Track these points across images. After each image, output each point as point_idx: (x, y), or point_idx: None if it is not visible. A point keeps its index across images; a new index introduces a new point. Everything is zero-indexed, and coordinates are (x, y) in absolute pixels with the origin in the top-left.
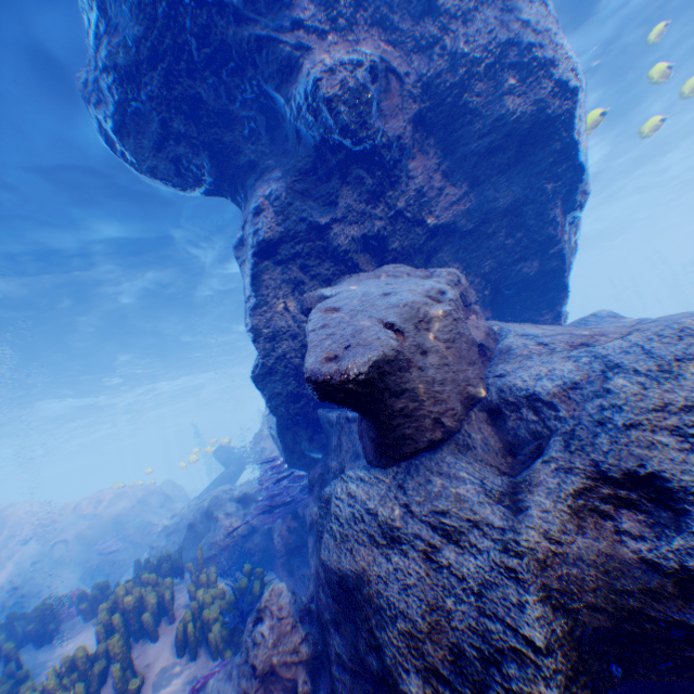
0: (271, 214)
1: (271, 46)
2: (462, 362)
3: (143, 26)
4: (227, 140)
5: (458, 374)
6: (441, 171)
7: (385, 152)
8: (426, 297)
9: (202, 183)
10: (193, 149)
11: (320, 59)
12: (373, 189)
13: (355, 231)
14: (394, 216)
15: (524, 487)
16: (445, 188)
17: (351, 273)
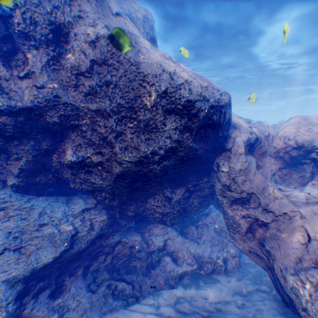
0: None
1: None
2: None
3: None
4: None
5: None
6: None
7: None
8: None
9: None
10: None
11: None
12: None
13: None
14: None
15: None
16: None
17: None
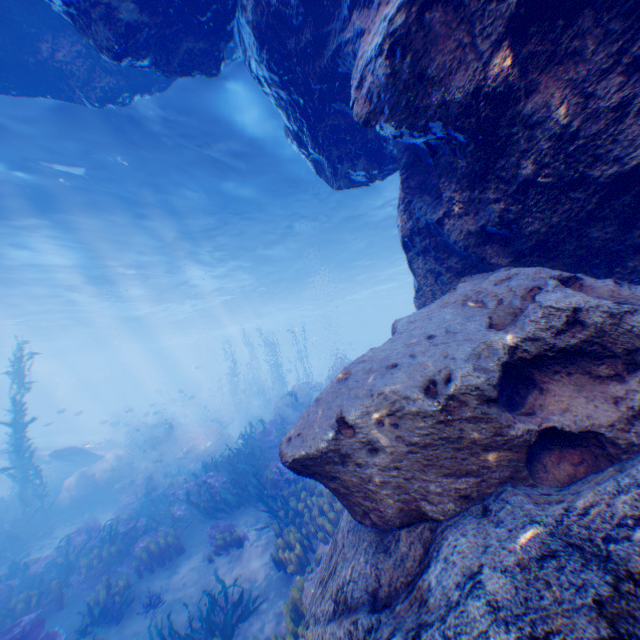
0: (399, 212)
1: (340, 57)
2: (431, 472)
3: (283, 110)
4: (370, 137)
5: (413, 483)
6: (627, 61)
7: (465, 121)
8: (428, 380)
9: (372, 178)
10: (352, 160)
11: (360, 59)
12: (471, 170)
13: (467, 223)
14: (518, 190)
15: (348, 613)
16: (634, 97)
17: (480, 267)
